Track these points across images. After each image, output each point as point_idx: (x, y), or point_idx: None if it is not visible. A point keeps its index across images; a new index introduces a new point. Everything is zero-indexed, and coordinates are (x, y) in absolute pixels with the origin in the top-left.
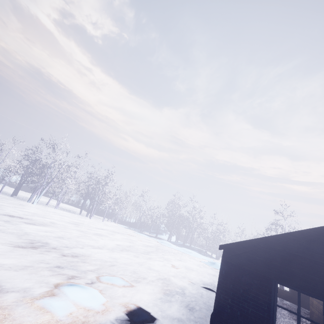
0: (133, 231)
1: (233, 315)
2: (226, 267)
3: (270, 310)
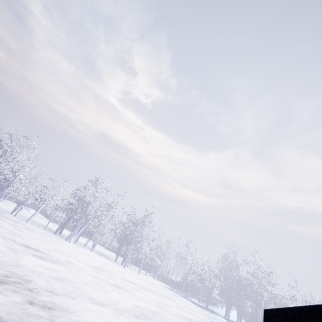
0: (174, 293)
1: None
2: None
3: None
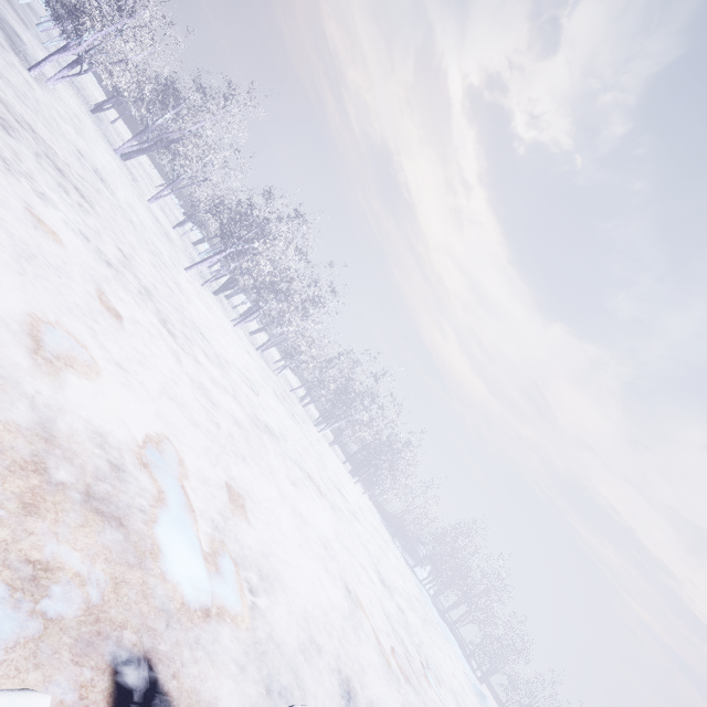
0: (389, 536)
1: None
2: None
3: None
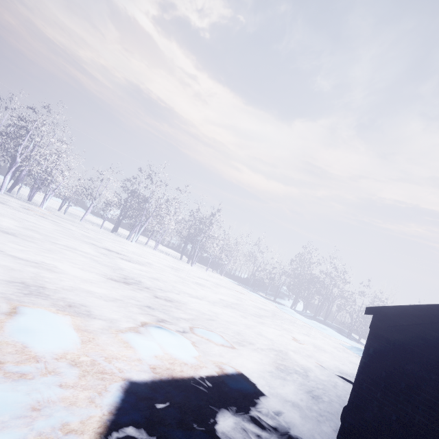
0: (243, 288)
1: (382, 418)
2: (377, 343)
3: None
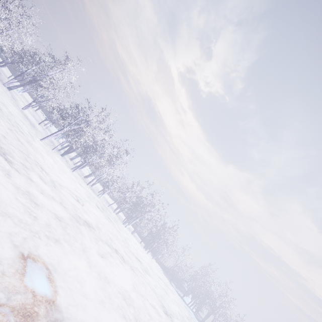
0: (168, 281)
1: None
2: None
3: None
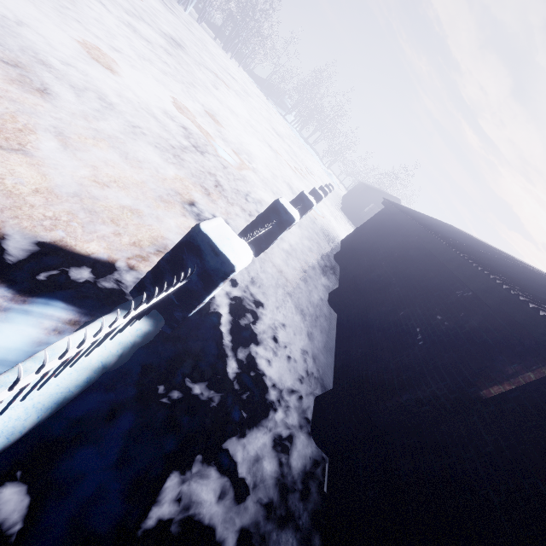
0: (265, 98)
1: (356, 203)
2: (363, 192)
3: (366, 206)
